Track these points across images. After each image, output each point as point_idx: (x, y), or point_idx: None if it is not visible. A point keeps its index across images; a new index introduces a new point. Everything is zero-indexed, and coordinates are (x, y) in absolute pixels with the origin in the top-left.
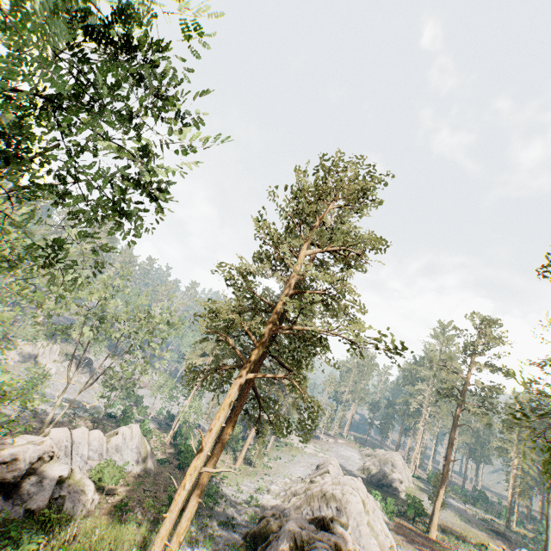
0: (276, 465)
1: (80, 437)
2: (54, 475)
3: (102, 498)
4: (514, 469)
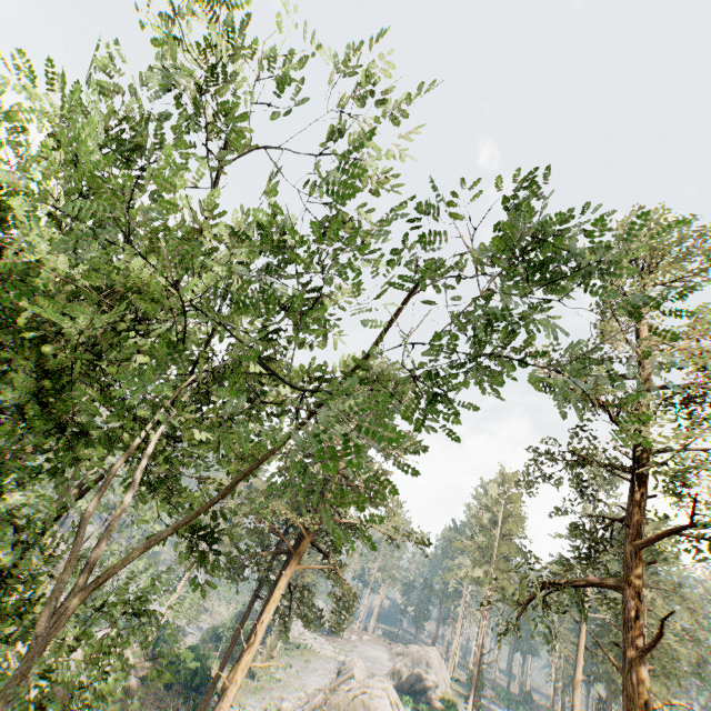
0: (286, 675)
1: None
2: None
3: None
4: (556, 657)
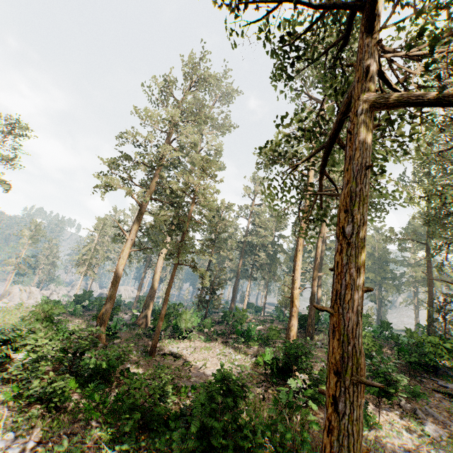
0: None
1: None
2: None
3: None
4: None
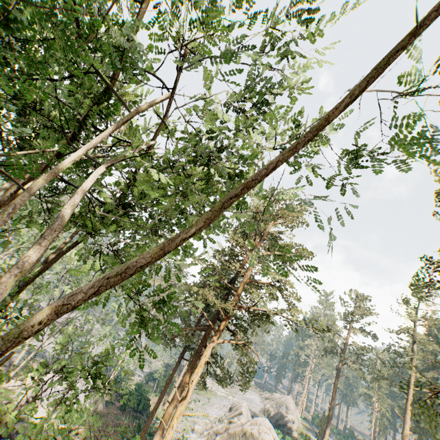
0: (196, 406)
1: (48, 381)
2: (37, 416)
3: (70, 436)
4: (376, 411)
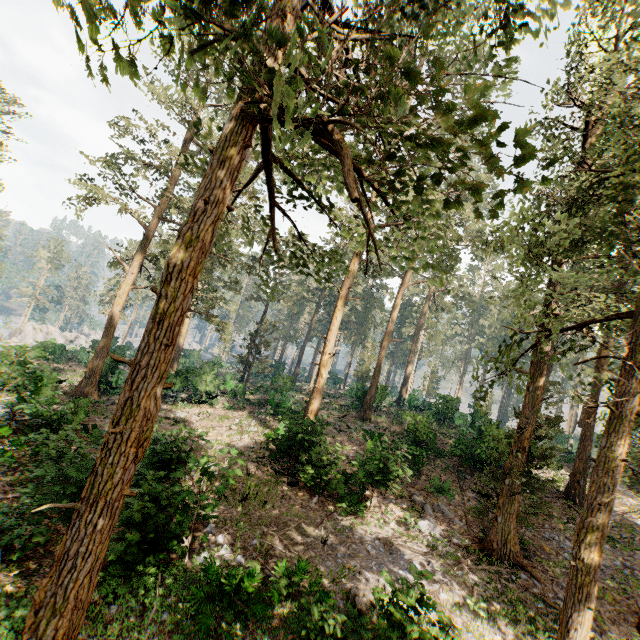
0: None
1: None
2: None
3: None
4: None
